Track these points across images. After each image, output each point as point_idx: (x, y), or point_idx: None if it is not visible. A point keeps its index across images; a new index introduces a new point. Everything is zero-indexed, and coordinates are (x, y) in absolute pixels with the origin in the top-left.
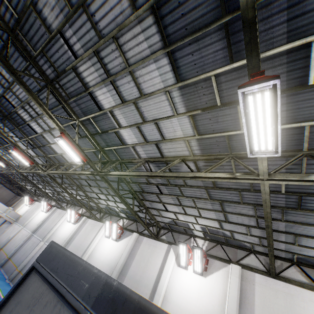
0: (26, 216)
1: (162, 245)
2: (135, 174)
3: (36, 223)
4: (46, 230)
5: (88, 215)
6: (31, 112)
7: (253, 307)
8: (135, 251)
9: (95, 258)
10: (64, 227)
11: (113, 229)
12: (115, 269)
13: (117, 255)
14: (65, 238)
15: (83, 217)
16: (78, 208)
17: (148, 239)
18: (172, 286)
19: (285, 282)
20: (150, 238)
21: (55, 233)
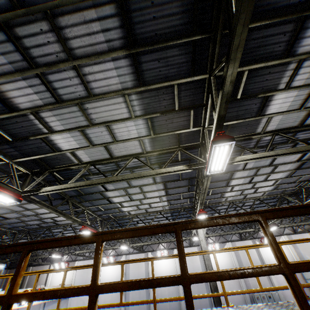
0: (82, 281)
1: (248, 241)
2: (290, 226)
3: (115, 279)
4: (140, 277)
5: (174, 247)
6: (231, 212)
7: (297, 247)
8: (237, 252)
9: (215, 269)
10: (160, 266)
11: (216, 247)
12: (236, 266)
13: (228, 259)
14: (172, 272)
15: (171, 250)
16: (155, 245)
17: (238, 242)
18: (268, 256)
19: (299, 234)
20: (239, 241)
21: (155, 274)
